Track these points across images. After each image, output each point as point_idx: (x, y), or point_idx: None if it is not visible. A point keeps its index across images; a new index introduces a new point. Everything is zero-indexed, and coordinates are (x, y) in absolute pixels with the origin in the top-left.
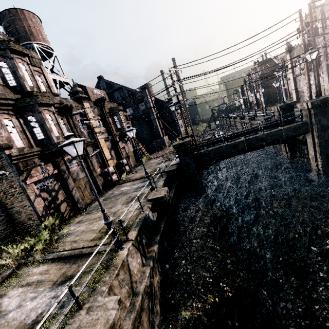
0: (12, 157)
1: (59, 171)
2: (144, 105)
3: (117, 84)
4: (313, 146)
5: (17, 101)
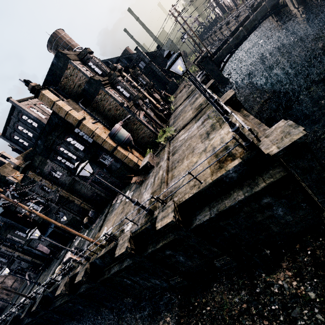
0: (128, 106)
1: (144, 113)
2: (143, 63)
3: (114, 58)
4: (291, 3)
5: (109, 80)
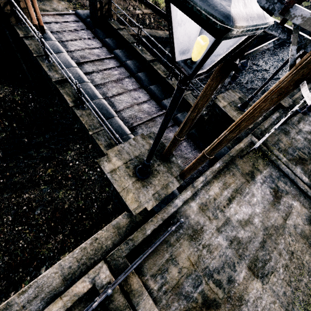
0: None
1: None
2: None
3: None
4: None
5: None
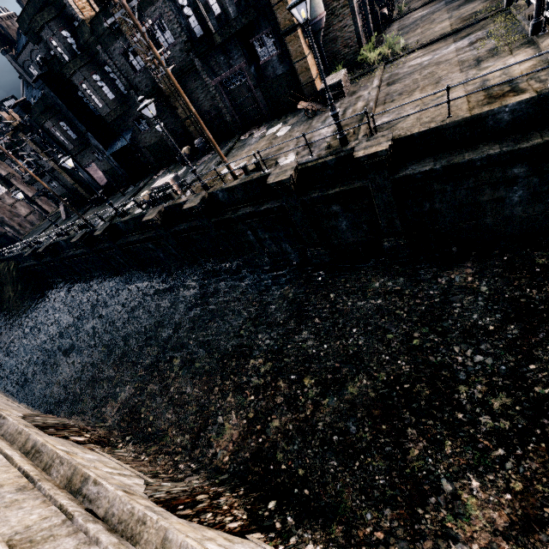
0: None
1: None
2: None
3: None
4: None
5: None
